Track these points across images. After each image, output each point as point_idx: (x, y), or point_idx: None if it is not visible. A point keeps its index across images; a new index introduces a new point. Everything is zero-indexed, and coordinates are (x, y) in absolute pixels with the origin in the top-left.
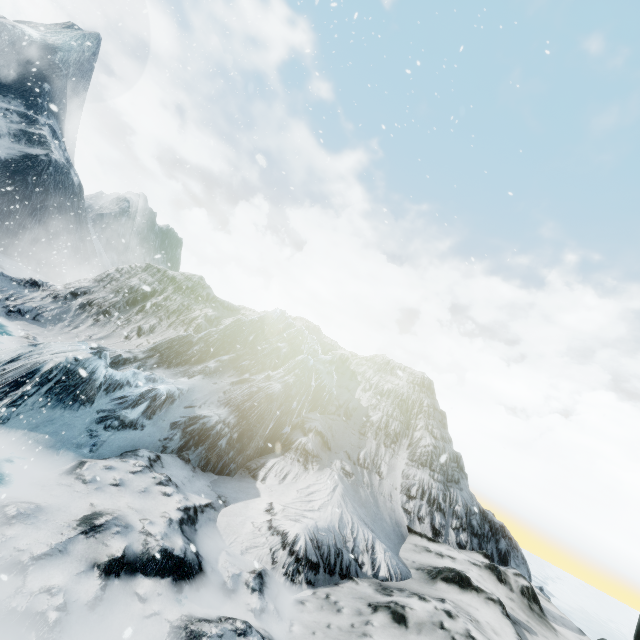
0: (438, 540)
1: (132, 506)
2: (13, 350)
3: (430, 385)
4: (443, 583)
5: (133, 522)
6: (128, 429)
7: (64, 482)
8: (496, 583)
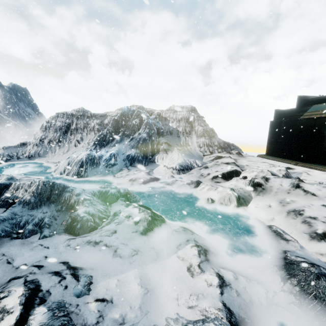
0: (212, 154)
1: (135, 176)
2: (65, 162)
3: (194, 109)
4: (215, 160)
5: (139, 177)
6: (114, 166)
7: (116, 179)
8: (229, 155)
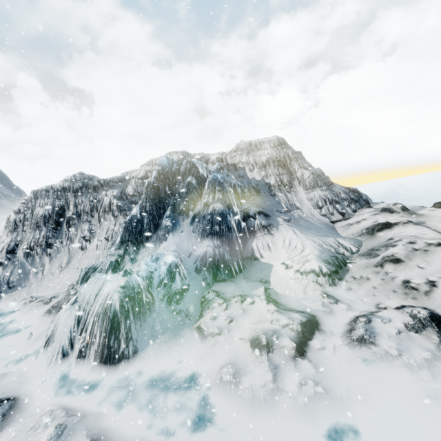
0: (349, 217)
1: (254, 322)
2: (68, 316)
3: (284, 141)
4: (379, 233)
5: (272, 328)
6: (185, 293)
7: (211, 344)
8: (391, 215)
